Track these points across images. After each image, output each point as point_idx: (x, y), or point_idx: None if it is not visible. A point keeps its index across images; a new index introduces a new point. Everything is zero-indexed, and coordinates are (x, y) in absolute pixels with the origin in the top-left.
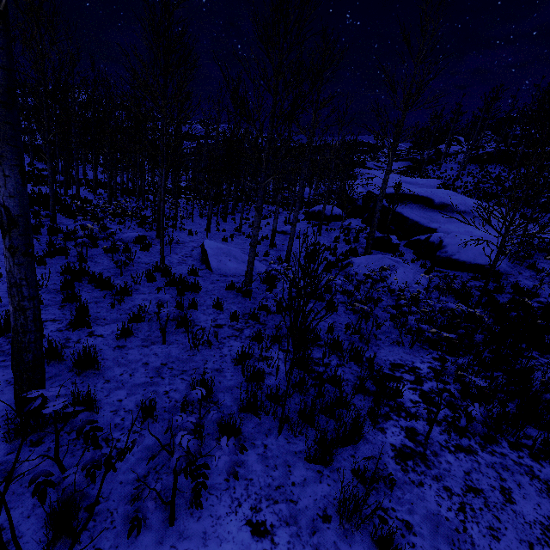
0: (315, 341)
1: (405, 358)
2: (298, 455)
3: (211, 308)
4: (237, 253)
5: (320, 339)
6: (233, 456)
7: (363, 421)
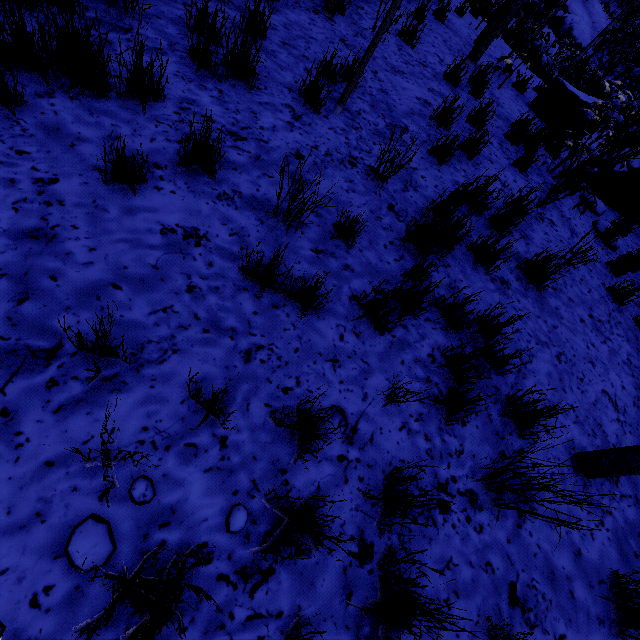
0: None
1: None
2: None
3: None
4: None
5: None
6: None
7: None
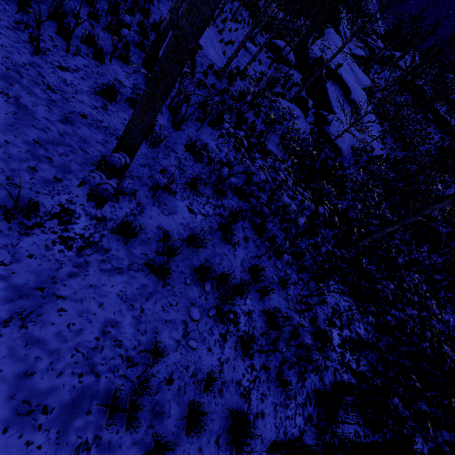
0: (245, 122)
1: (275, 152)
2: (230, 145)
3: (201, 73)
4: (217, 44)
5: (247, 123)
6: (212, 131)
7: (252, 153)
